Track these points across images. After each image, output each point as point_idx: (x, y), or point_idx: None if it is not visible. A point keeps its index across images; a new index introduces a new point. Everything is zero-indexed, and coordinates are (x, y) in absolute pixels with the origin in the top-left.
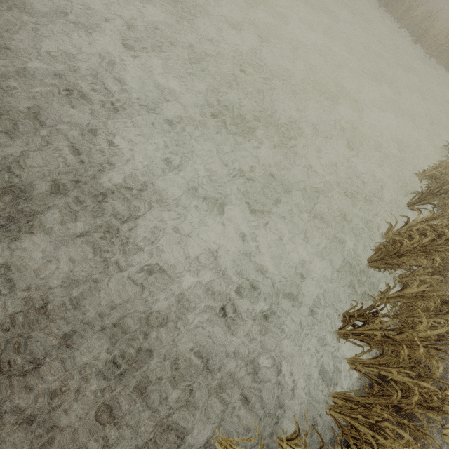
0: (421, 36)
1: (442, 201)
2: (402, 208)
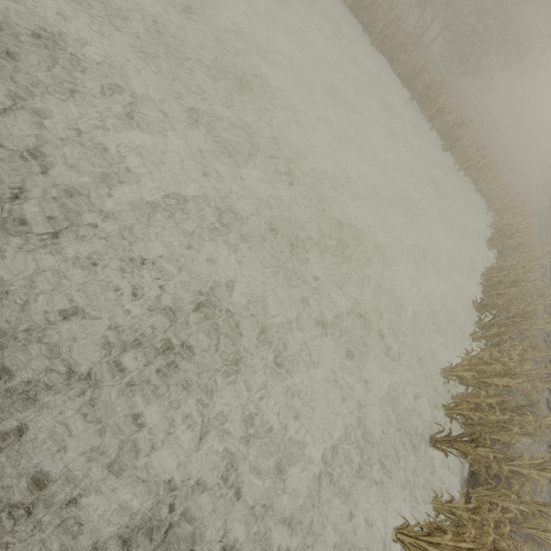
0: (452, 144)
1: (477, 455)
2: (423, 439)
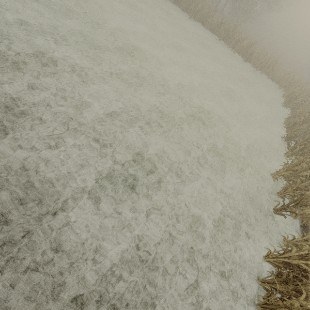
0: (248, 57)
1: (302, 211)
2: (269, 211)
